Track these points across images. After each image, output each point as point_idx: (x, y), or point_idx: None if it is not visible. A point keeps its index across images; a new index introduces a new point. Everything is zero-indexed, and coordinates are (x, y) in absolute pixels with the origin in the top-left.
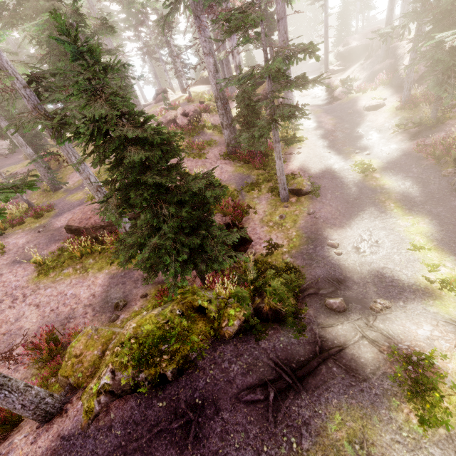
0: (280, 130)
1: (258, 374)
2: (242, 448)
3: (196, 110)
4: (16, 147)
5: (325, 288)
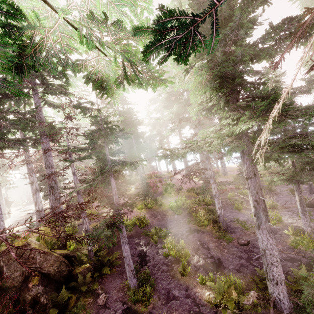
0: None
1: None
2: None
3: None
4: None
5: None
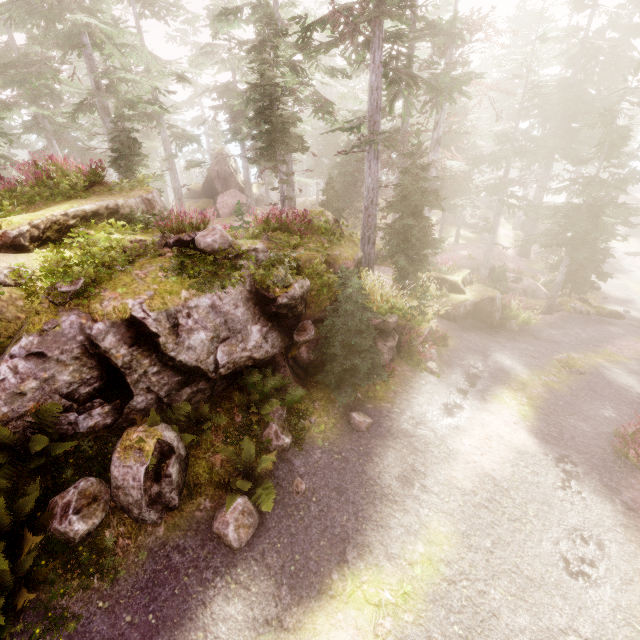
0: (606, 244)
1: (625, 323)
2: (634, 329)
3: (480, 216)
4: (347, 202)
5: (632, 321)
